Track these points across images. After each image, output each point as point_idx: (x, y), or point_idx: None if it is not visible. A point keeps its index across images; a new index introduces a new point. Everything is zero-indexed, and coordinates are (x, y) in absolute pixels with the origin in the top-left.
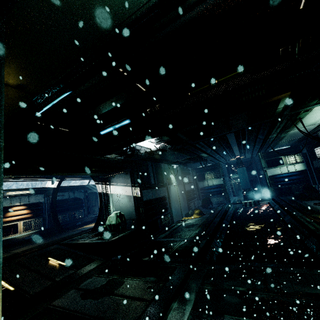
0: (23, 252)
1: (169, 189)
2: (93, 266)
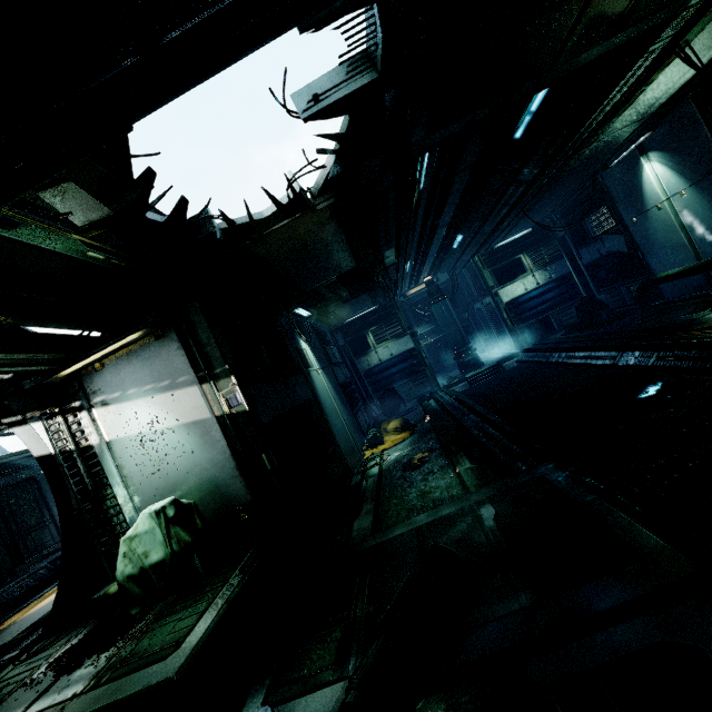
0: None
1: (311, 381)
2: None
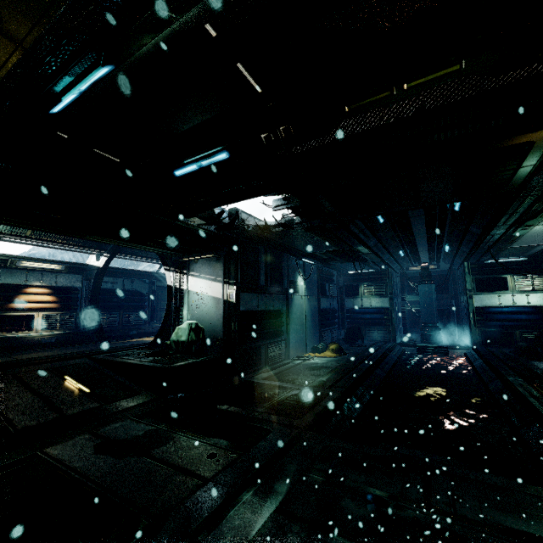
0: (30, 360)
1: (291, 301)
2: (133, 403)
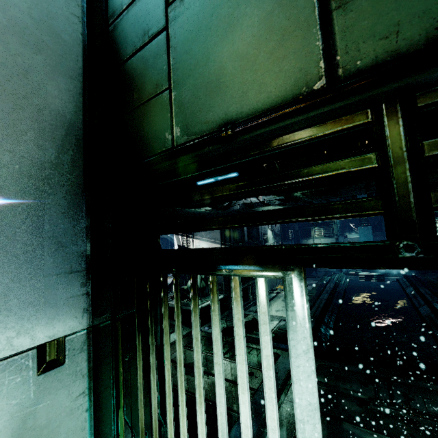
0: None
1: None
2: None
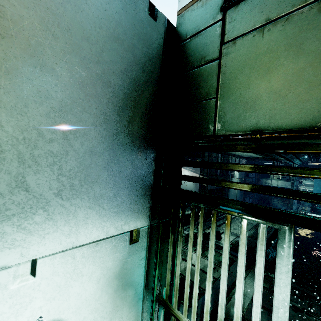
0: None
1: None
2: None
